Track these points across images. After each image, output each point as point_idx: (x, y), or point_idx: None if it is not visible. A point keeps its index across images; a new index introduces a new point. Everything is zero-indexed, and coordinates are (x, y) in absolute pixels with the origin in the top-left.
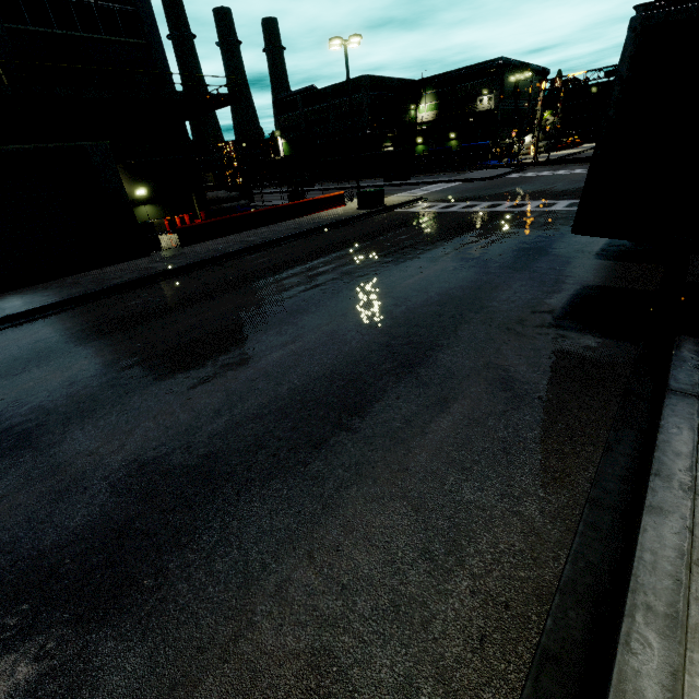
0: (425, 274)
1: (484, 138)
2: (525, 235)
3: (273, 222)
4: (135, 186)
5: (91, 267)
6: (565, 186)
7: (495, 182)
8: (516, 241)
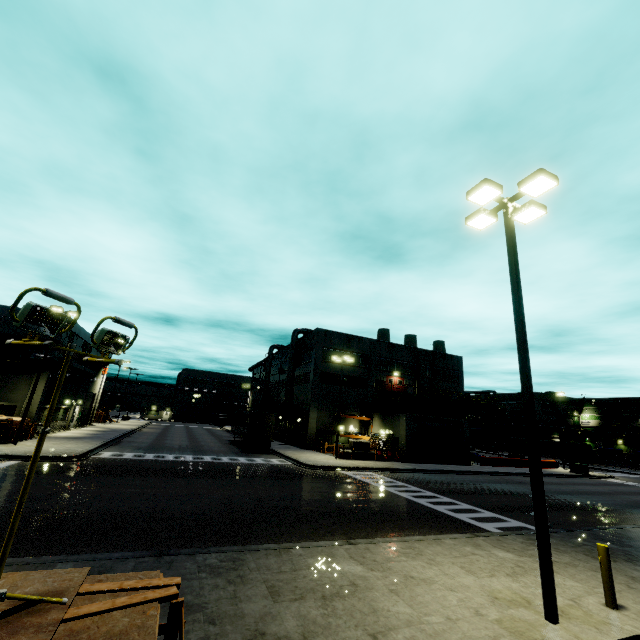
0: None
1: None
2: None
3: (518, 466)
4: None
5: (450, 463)
6: None
7: None
8: None
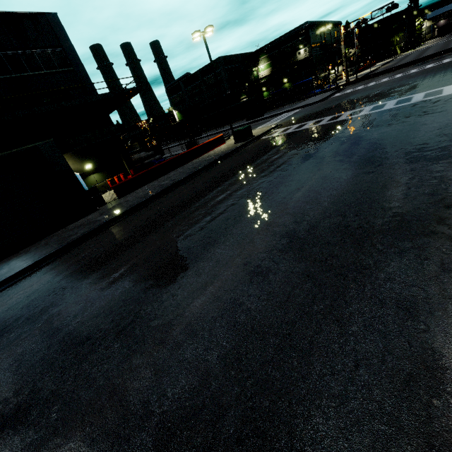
0: (309, 185)
1: (307, 76)
2: (378, 133)
3: (178, 166)
4: (84, 163)
5: (58, 227)
6: (383, 91)
7: (326, 102)
8: (373, 140)
